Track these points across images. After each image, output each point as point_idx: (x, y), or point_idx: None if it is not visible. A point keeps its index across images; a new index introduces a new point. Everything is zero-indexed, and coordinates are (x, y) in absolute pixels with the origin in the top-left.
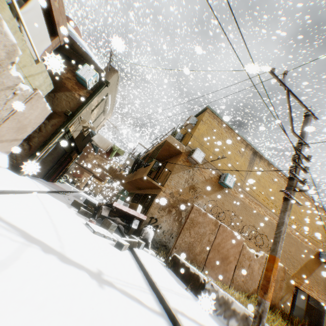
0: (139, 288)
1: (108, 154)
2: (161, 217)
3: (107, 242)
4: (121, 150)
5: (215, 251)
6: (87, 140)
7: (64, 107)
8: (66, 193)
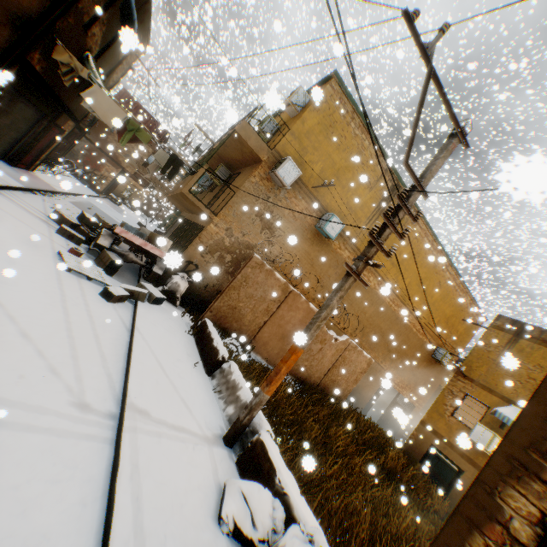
0: (97, 355)
1: (121, 136)
2: (205, 264)
3: (88, 286)
4: (144, 133)
5: (273, 325)
6: None
7: (10, 4)
8: (57, 196)
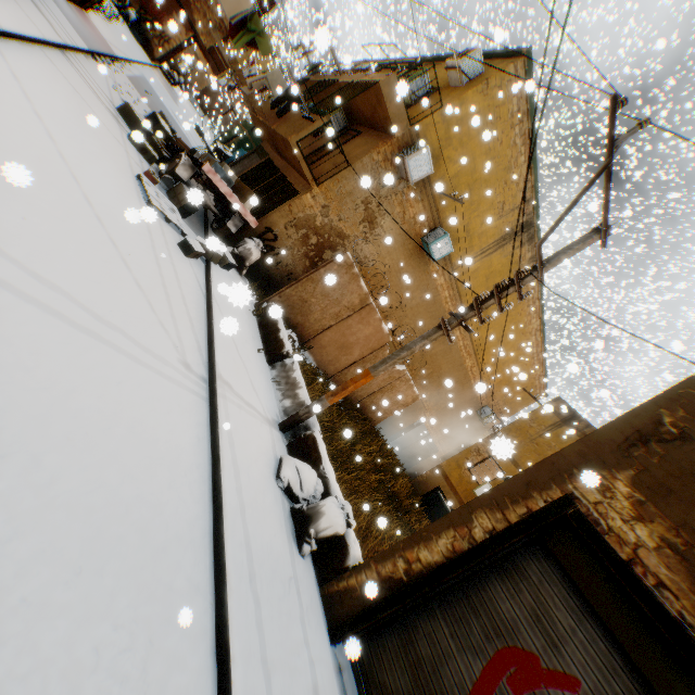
0: (187, 318)
1: (233, 30)
2: (286, 238)
3: (168, 230)
4: (266, 42)
5: (338, 332)
6: None
7: None
8: (114, 64)
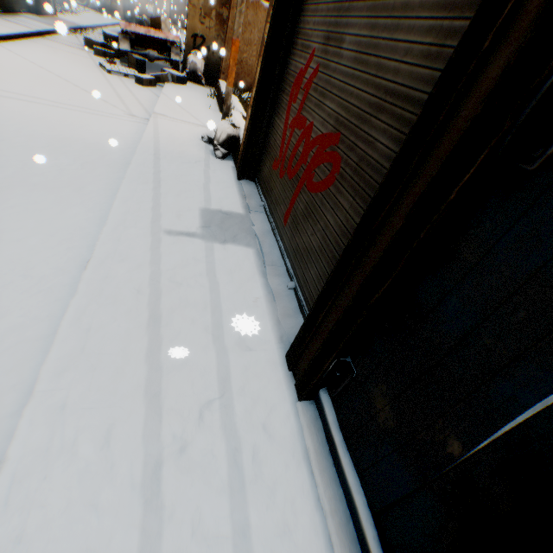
0: (137, 104)
1: None
2: (209, 33)
3: (126, 80)
4: None
5: None
6: None
7: None
8: (85, 33)
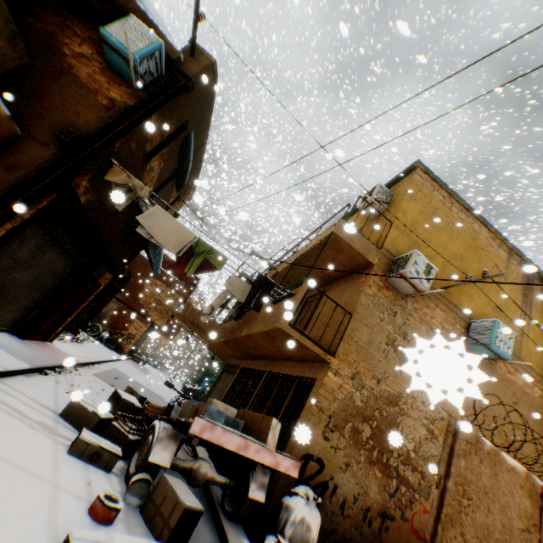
0: None
1: (181, 267)
2: (333, 454)
3: None
4: (217, 254)
5: None
6: (136, 245)
7: (61, 123)
8: (76, 370)
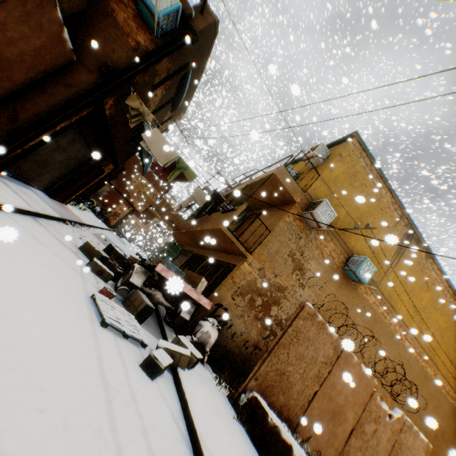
0: None
1: (165, 174)
2: (235, 308)
3: (126, 351)
4: (191, 171)
5: (324, 397)
6: (134, 147)
7: (101, 57)
8: (82, 227)
